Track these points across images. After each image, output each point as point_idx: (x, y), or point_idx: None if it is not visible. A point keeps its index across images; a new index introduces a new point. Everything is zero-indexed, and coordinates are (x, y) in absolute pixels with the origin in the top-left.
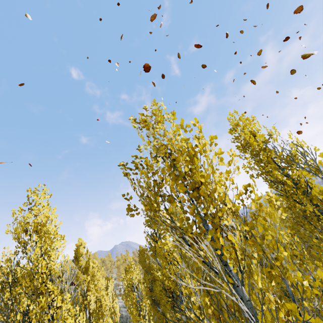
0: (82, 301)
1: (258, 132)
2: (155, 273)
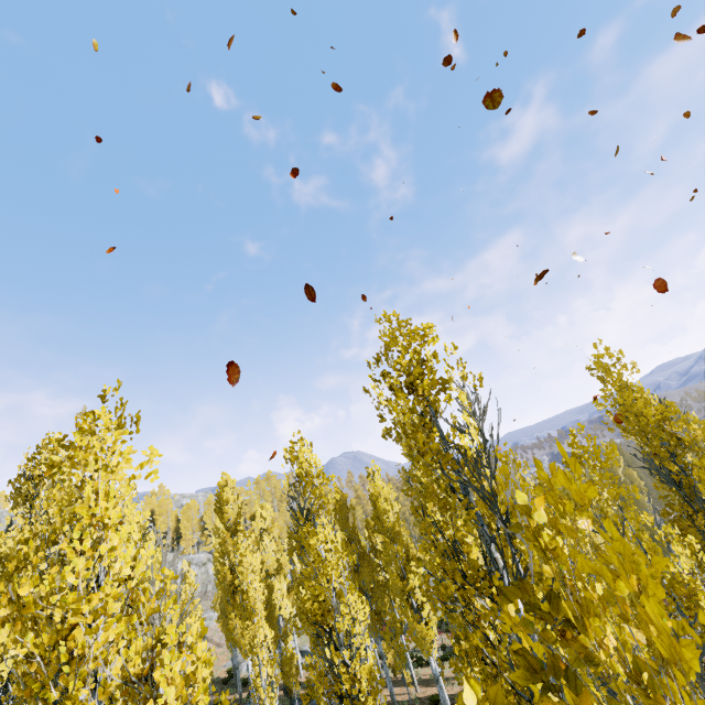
0: (231, 580)
1: (416, 377)
2: (373, 536)
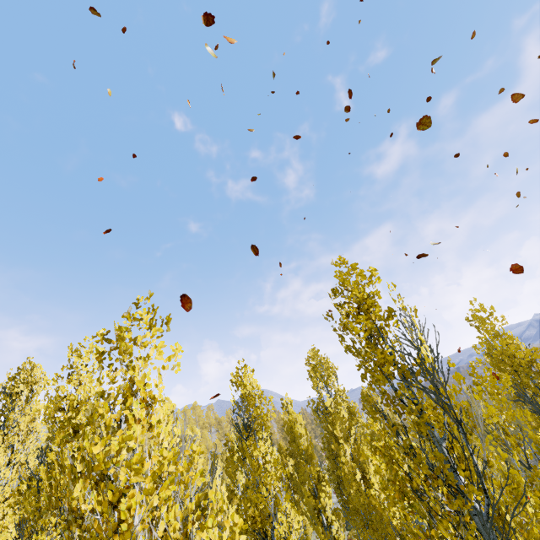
0: None
1: (369, 305)
2: (284, 460)
